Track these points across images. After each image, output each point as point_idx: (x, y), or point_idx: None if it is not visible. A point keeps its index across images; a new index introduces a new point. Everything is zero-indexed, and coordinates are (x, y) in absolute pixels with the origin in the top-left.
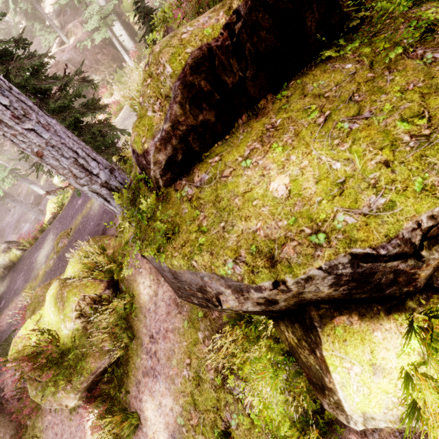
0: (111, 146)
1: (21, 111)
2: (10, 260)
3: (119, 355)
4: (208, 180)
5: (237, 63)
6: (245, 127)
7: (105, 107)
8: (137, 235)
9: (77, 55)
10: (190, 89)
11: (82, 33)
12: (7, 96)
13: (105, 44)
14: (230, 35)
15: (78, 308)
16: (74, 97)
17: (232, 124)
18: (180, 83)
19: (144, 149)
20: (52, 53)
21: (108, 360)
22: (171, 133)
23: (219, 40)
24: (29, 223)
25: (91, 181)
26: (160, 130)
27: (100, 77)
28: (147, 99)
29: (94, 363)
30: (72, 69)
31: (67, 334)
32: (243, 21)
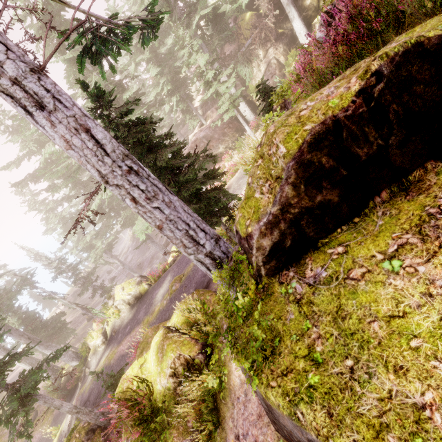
0: (223, 208)
1: (152, 193)
2: (140, 292)
3: (201, 441)
4: (326, 278)
5: (375, 130)
6: (386, 208)
7: (222, 174)
8: (229, 330)
9: (210, 132)
10: (306, 168)
11: (216, 116)
12: (145, 182)
13: (232, 120)
14: (365, 100)
15: (173, 365)
16: (198, 170)
17: (365, 203)
18: (295, 162)
19: (247, 233)
20: (194, 133)
21: (189, 441)
22: (279, 216)
23: (349, 109)
24: (159, 260)
25: (197, 251)
26: (266, 213)
27: (224, 146)
28: (256, 180)
29: (176, 438)
30: (205, 143)
31: (160, 390)
32: (386, 81)
